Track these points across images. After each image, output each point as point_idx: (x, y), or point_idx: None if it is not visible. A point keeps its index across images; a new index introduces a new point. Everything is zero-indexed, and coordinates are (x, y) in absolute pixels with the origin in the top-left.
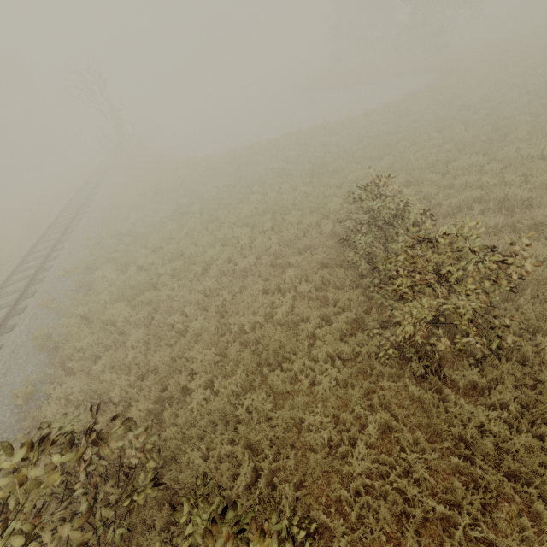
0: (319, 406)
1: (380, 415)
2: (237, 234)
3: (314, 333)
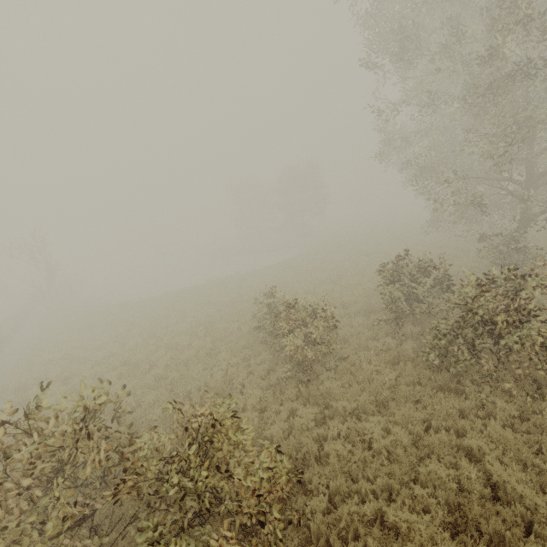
0: (250, 412)
1: (287, 405)
2: (177, 341)
3: (243, 386)
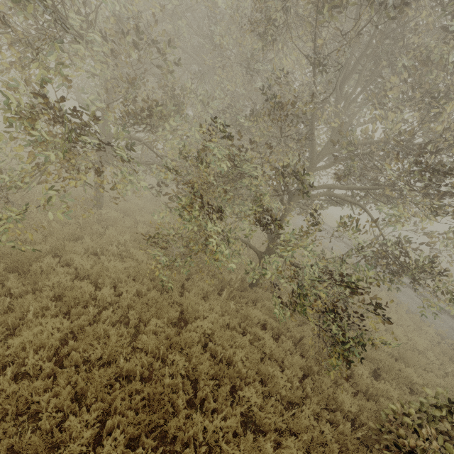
0: None
1: None
2: None
3: None
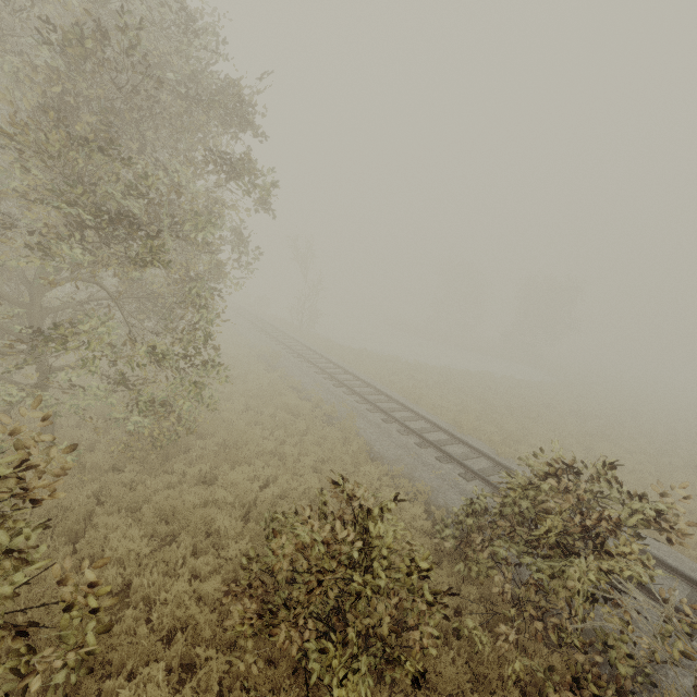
0: None
1: None
2: (599, 445)
3: None
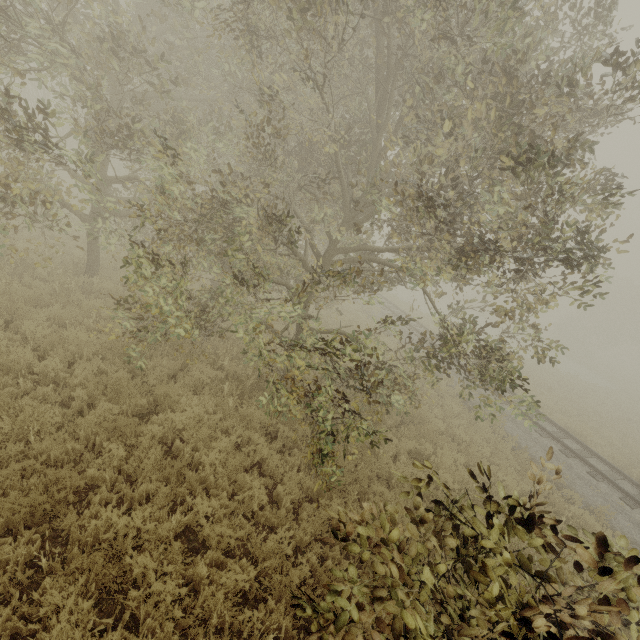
0: None
1: None
2: None
3: None
